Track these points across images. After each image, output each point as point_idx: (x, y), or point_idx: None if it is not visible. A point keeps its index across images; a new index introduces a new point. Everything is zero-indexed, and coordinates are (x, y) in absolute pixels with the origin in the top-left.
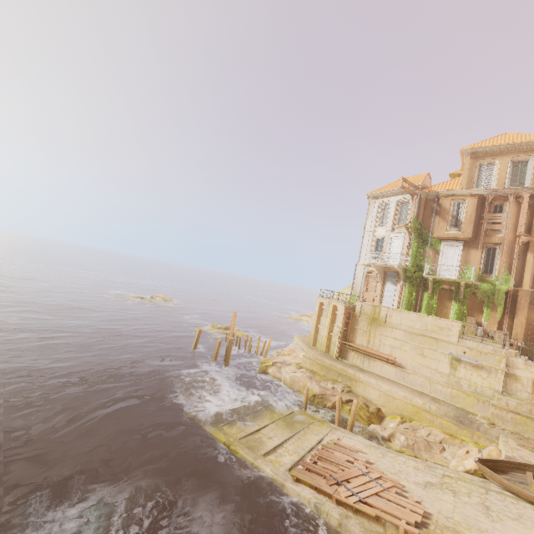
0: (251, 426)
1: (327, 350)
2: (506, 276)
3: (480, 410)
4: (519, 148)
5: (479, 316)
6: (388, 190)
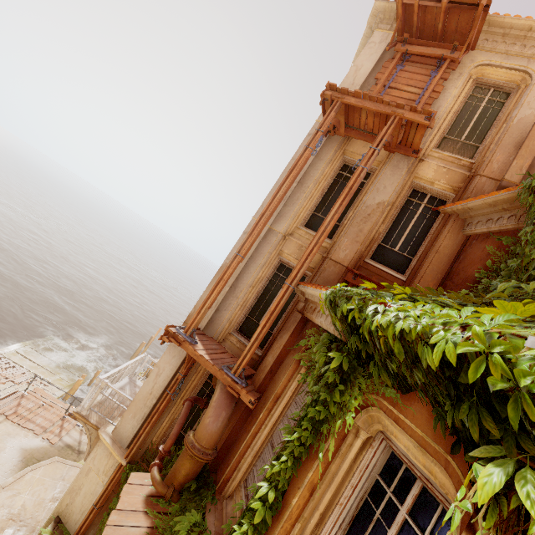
0: (49, 355)
1: None
2: None
3: None
4: None
5: None
6: None
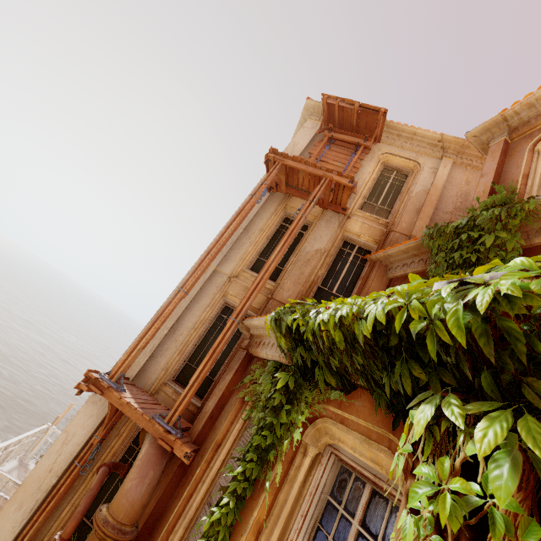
0: None
1: None
2: None
3: None
4: None
5: None
6: None
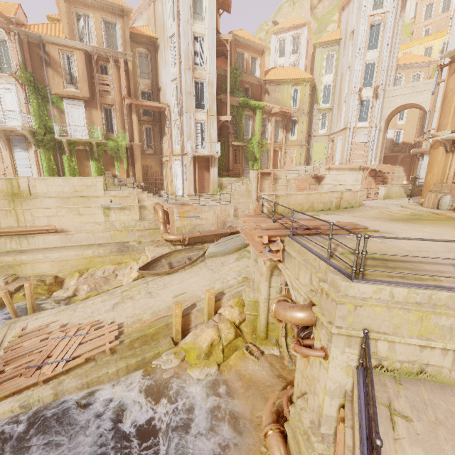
0: None
1: None
2: (124, 134)
3: (131, 237)
4: (106, 6)
5: (113, 170)
6: None
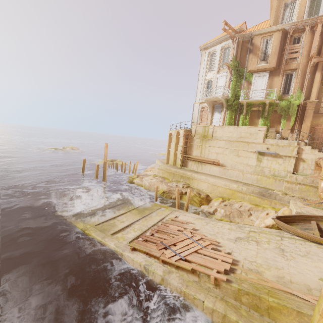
0: (110, 216)
1: (174, 164)
2: (299, 93)
3: (276, 186)
4: None
5: (278, 127)
6: (214, 39)
